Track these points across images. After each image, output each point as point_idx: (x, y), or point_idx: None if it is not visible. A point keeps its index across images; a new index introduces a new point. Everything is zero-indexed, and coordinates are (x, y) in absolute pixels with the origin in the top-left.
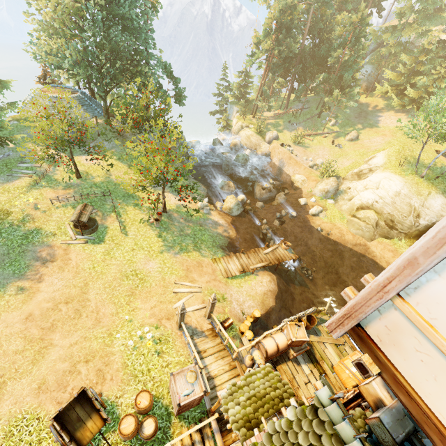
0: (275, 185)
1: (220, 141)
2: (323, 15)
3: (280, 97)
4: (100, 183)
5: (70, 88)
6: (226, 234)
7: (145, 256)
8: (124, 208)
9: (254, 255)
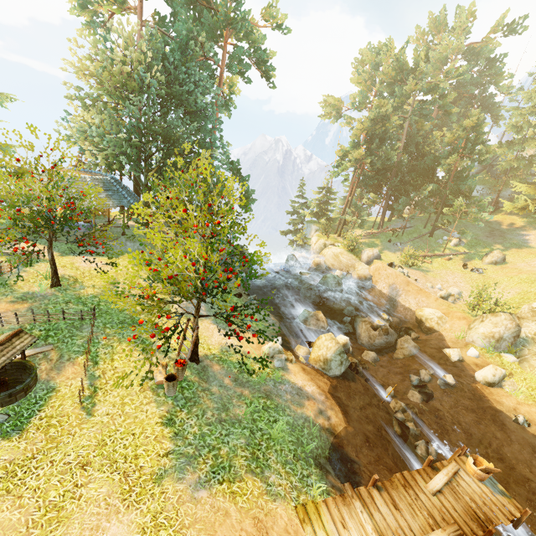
0: (392, 322)
1: (297, 258)
2: (420, 130)
3: (366, 220)
4: (88, 297)
5: (100, 173)
6: (324, 421)
7: (108, 490)
8: (112, 345)
9: (406, 496)
